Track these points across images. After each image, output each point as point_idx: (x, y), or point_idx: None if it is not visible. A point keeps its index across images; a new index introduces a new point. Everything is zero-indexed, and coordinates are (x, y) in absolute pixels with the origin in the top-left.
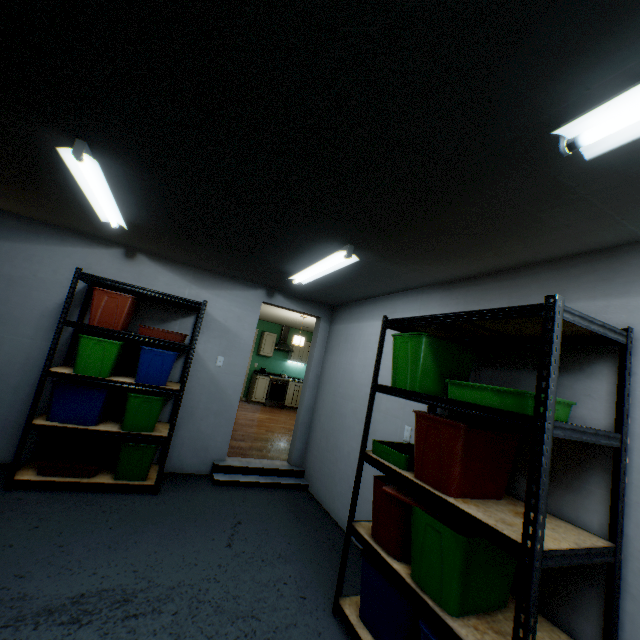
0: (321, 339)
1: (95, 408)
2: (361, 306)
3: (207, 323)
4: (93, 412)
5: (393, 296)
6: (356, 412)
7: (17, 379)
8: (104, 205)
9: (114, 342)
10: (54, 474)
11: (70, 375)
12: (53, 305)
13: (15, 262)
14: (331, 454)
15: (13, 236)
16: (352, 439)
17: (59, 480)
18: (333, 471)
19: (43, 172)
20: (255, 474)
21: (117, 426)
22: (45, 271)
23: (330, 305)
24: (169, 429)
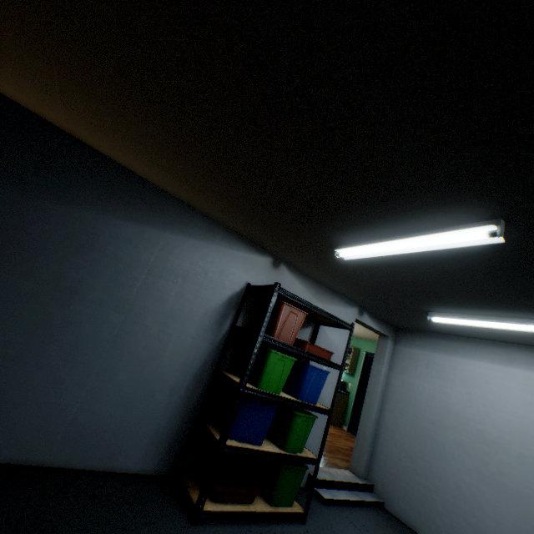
0: (387, 356)
1: (266, 426)
2: (449, 340)
3: (319, 334)
4: (264, 430)
5: (506, 345)
6: (463, 445)
7: (174, 379)
8: (389, 250)
9: (291, 358)
10: (224, 500)
11: (259, 391)
12: (214, 305)
13: (193, 258)
14: (423, 478)
15: (195, 233)
16: (461, 472)
17: (235, 509)
18: (431, 498)
19: (357, 213)
20: (341, 488)
21: (271, 443)
22: (214, 270)
23: (395, 326)
24: (319, 451)
